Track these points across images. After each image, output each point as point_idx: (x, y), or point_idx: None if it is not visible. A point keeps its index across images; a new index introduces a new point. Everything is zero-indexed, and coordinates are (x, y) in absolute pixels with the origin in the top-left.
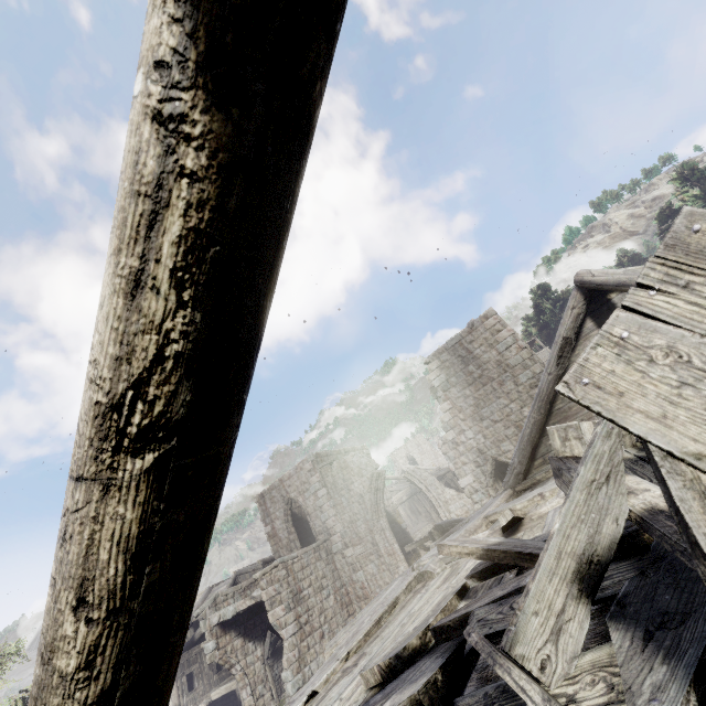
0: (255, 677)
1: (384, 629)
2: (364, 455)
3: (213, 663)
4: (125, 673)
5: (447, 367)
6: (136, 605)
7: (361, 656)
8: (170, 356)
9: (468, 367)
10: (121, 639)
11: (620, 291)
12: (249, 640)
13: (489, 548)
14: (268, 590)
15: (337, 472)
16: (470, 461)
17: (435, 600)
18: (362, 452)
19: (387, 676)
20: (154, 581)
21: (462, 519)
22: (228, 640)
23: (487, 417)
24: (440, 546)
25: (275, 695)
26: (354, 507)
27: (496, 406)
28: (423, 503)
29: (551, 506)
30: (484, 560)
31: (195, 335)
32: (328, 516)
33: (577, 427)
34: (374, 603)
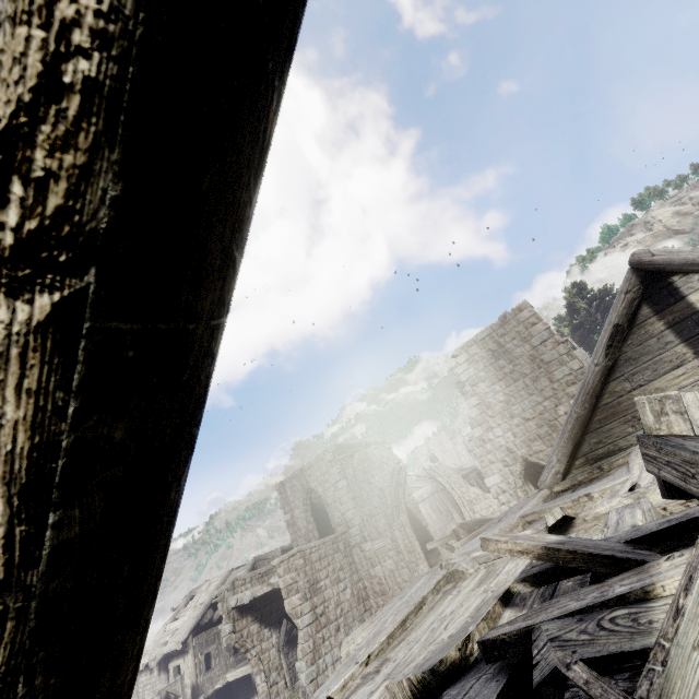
0: (269, 664)
1: (410, 632)
2: (386, 448)
3: (230, 645)
4: (24, 690)
5: (476, 361)
6: (33, 578)
7: (384, 662)
8: (71, 82)
9: (498, 362)
10: (11, 634)
11: (684, 274)
12: (265, 626)
13: (551, 547)
14: (285, 578)
15: (357, 464)
16: (498, 460)
17: (471, 604)
18: (383, 446)
19: (419, 694)
20: (70, 541)
21: (490, 519)
22: (245, 624)
23: (517, 414)
24: (485, 541)
25: (289, 683)
26: (374, 501)
27: (528, 403)
28: (444, 502)
29: (609, 506)
30: (544, 562)
31: (122, 42)
32: (347, 508)
33: (678, 398)
34: (396, 601)
